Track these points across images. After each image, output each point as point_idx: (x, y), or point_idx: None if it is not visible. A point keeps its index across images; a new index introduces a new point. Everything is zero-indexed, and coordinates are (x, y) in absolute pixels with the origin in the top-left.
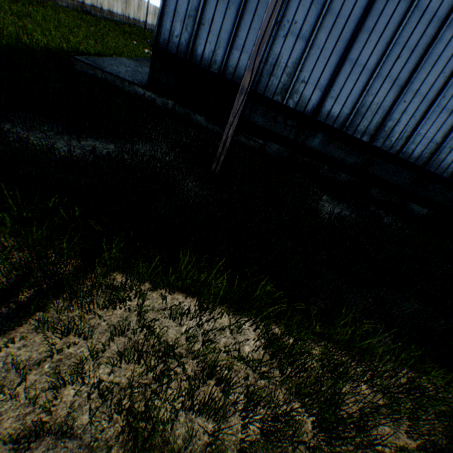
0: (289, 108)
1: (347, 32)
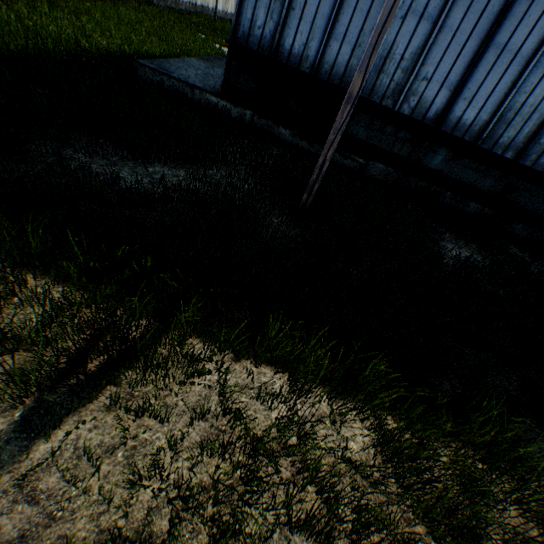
0: (403, 116)
1: (494, 4)
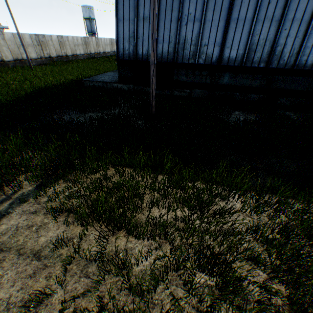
0: (200, 64)
1: (225, 4)
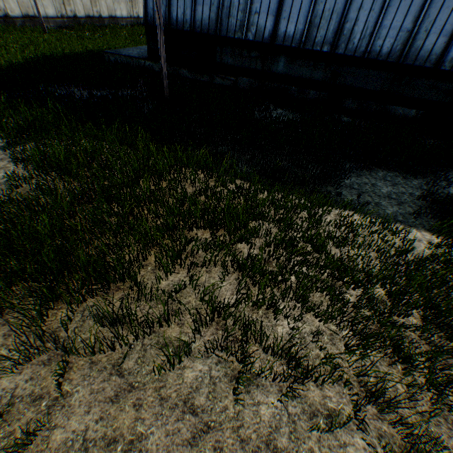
0: (248, 41)
1: None
